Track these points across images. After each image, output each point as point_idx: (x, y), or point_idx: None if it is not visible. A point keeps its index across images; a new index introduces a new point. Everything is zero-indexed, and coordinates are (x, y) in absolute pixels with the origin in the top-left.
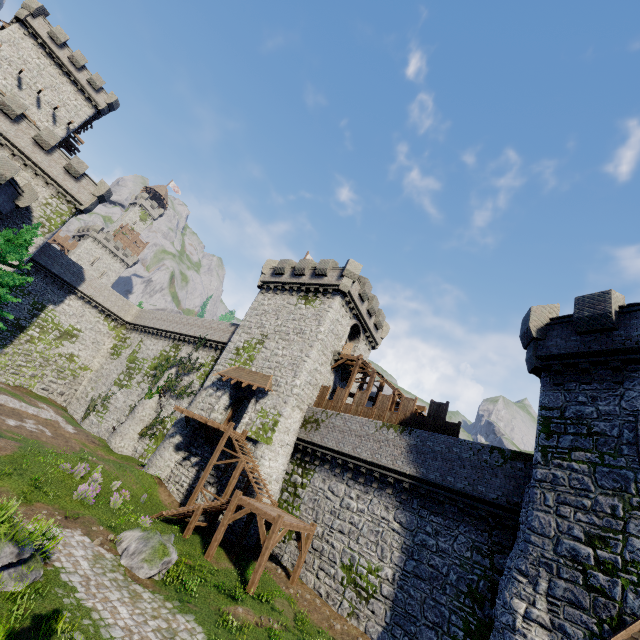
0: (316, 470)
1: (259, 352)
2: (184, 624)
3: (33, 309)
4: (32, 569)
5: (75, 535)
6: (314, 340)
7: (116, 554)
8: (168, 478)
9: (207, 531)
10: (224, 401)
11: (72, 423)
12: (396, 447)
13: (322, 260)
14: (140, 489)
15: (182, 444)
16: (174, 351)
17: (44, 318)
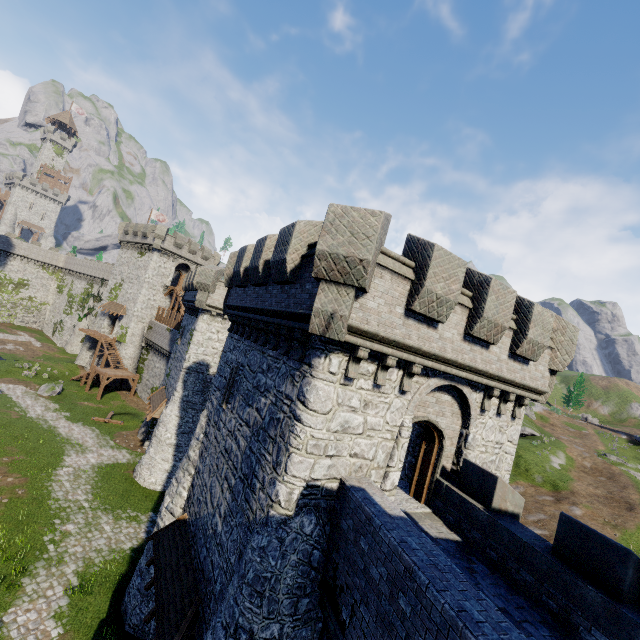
0: (150, 352)
1: (120, 291)
2: (53, 405)
3: None
4: None
5: (20, 387)
6: (143, 283)
7: (37, 391)
8: (87, 364)
9: (95, 383)
10: (107, 322)
11: (41, 341)
12: (167, 339)
13: (145, 226)
14: (67, 370)
15: (92, 347)
16: (91, 288)
17: None
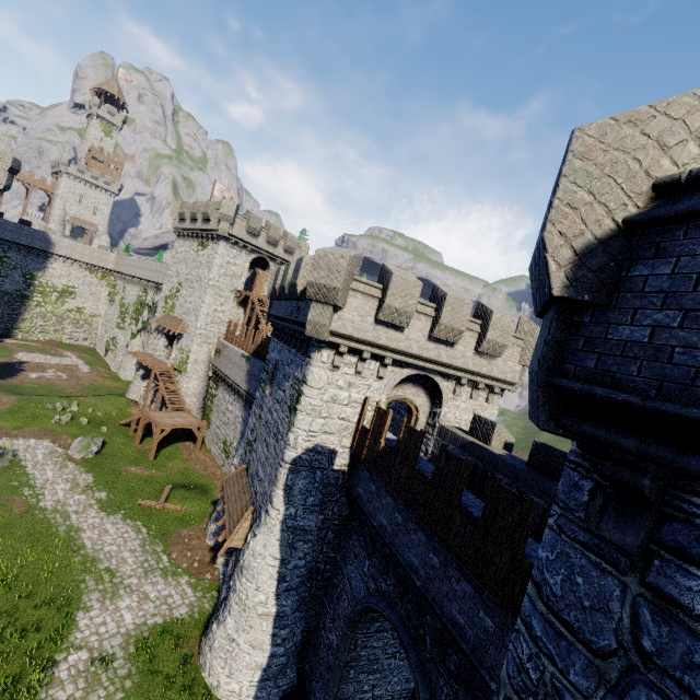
0: (220, 386)
1: (178, 300)
2: (84, 476)
3: (26, 280)
4: (1, 462)
5: (44, 443)
6: (206, 287)
7: (67, 449)
8: (141, 398)
9: (149, 430)
10: (162, 342)
11: (91, 363)
12: (243, 371)
13: (206, 203)
14: (115, 409)
15: (145, 375)
16: (144, 296)
17: (39, 285)
